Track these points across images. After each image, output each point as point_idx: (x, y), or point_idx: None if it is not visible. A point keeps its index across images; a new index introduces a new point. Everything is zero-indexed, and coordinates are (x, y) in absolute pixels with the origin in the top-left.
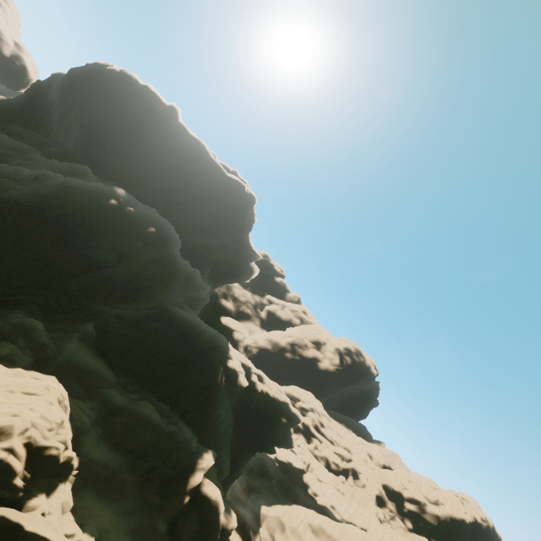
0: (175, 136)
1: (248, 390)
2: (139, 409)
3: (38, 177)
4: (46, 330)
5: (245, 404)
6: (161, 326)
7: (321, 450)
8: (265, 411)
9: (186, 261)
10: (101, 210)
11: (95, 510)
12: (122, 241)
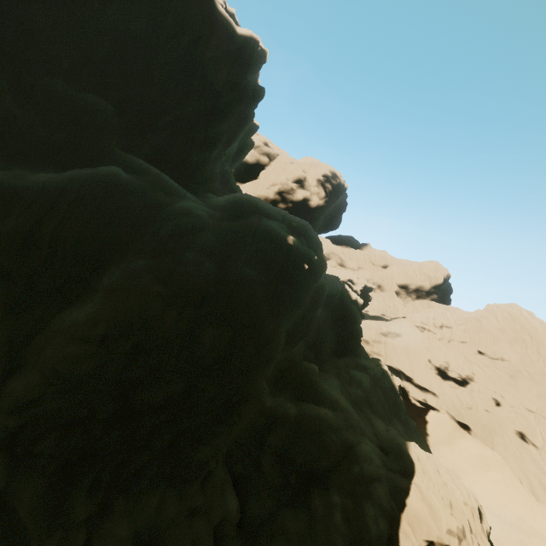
0: None
1: None
2: (367, 385)
3: (205, 294)
4: (296, 396)
5: None
6: (325, 316)
7: None
8: None
9: None
10: (302, 287)
11: None
12: None
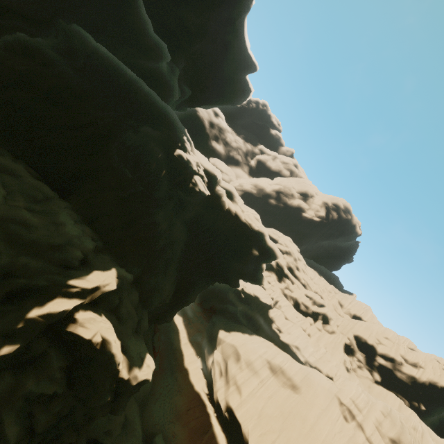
0: None
1: (209, 205)
2: None
3: None
4: None
5: (205, 224)
6: (36, 43)
7: (292, 291)
8: (231, 237)
9: None
10: None
11: None
12: None
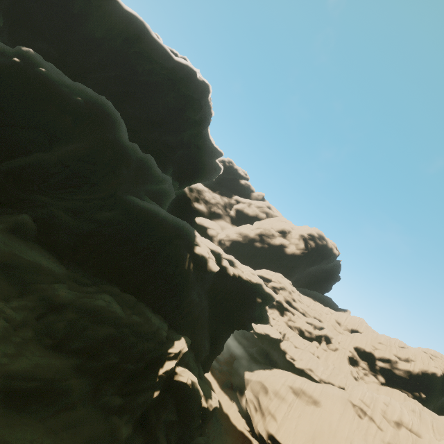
0: (110, 15)
1: (220, 274)
2: (90, 303)
3: None
4: None
5: (219, 288)
6: (115, 216)
7: (294, 322)
8: (239, 293)
9: (133, 144)
10: (0, 71)
11: (9, 440)
12: (45, 116)
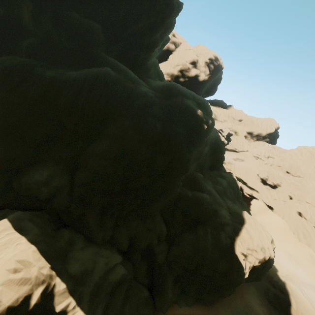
0: None
1: None
2: (225, 185)
3: (158, 139)
4: (191, 188)
5: None
6: (207, 150)
7: None
8: None
9: None
10: (202, 137)
11: None
12: None
